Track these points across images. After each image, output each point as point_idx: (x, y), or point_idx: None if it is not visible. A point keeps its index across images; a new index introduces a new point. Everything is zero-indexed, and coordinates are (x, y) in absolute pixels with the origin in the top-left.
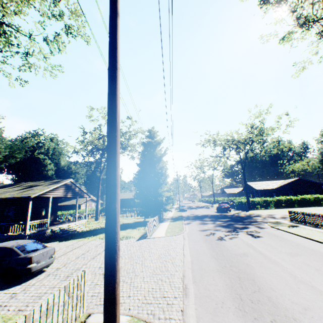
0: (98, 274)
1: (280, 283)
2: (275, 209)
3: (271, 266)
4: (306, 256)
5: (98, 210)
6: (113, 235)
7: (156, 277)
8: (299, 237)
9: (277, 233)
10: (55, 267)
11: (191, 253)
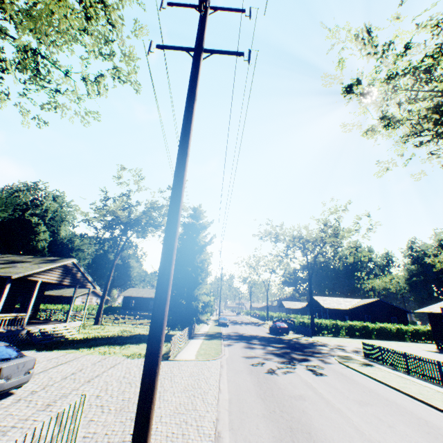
0: (94, 406)
1: (342, 440)
2: (346, 338)
3: (334, 416)
4: (379, 407)
5: (102, 309)
6: (158, 344)
7: (179, 418)
8: (372, 380)
9: (346, 372)
10: (29, 389)
11: (229, 387)
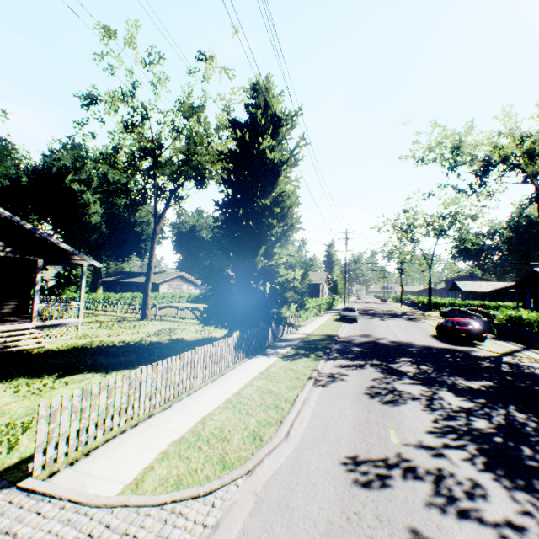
0: None
1: None
2: None
3: None
4: None
5: (148, 298)
6: None
7: None
8: None
9: None
10: None
11: None
